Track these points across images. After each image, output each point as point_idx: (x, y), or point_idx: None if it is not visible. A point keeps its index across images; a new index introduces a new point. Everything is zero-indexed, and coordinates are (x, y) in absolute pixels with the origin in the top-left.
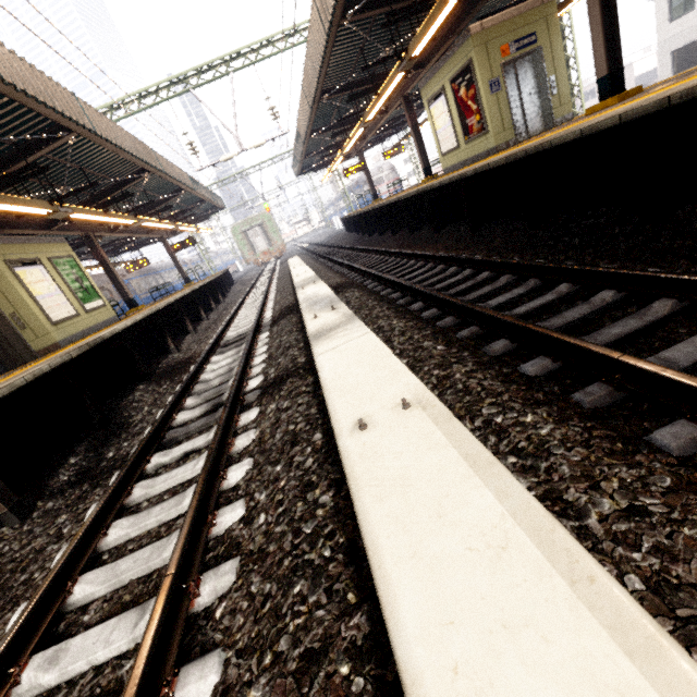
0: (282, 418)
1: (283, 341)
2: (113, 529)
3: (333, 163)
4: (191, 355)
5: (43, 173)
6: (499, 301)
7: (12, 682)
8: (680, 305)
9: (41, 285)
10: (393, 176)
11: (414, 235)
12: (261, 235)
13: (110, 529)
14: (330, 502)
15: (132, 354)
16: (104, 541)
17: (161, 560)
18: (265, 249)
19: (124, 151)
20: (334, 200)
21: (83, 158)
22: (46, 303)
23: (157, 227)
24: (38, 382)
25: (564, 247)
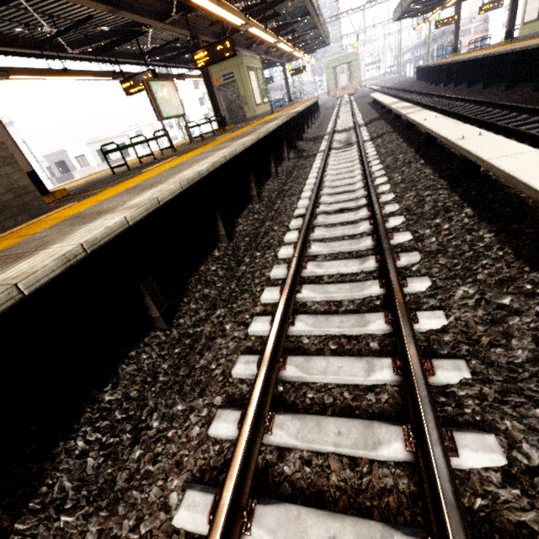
0: (386, 140)
1: (378, 127)
2: (331, 158)
3: (431, 15)
4: (316, 135)
5: (276, 18)
6: (485, 118)
7: (326, 167)
8: (538, 119)
9: (254, 83)
10: (483, 28)
11: (469, 88)
12: (346, 72)
13: (330, 158)
14: (405, 145)
15: (299, 125)
16: (328, 160)
17: (352, 160)
18: (345, 85)
19: (312, 4)
20: (414, 47)
21: (286, 6)
22: (254, 93)
23: (295, 55)
24: (288, 121)
25: (537, 101)
